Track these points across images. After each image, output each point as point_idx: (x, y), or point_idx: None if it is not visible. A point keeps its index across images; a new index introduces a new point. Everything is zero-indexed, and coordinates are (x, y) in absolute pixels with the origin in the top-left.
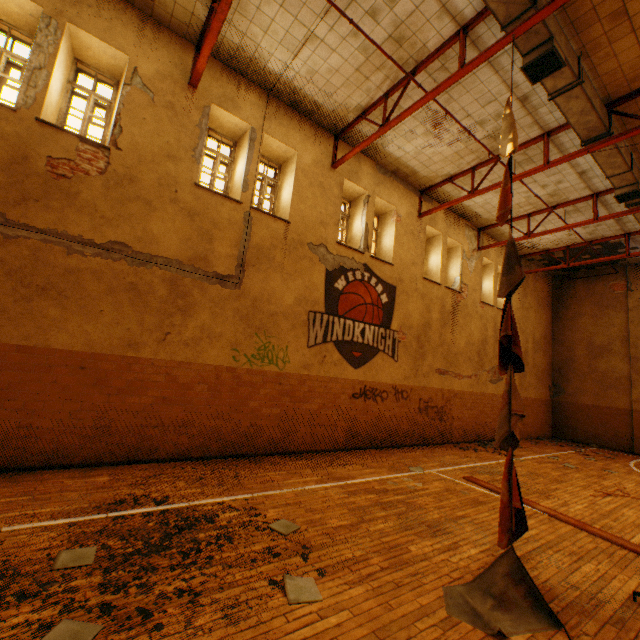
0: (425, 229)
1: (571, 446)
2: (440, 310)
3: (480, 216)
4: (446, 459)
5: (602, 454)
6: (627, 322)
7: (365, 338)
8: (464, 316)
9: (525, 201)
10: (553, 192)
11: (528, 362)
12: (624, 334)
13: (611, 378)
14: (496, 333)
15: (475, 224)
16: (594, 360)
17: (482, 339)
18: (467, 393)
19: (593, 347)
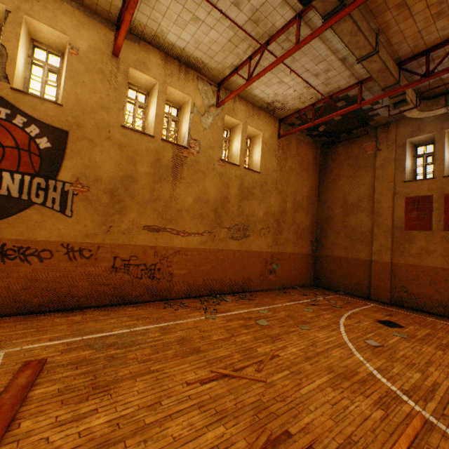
0: (127, 71)
1: (315, 294)
2: (153, 164)
3: (207, 64)
4: (98, 325)
5: (334, 302)
6: (374, 180)
7: (3, 188)
8: (194, 173)
9: (234, 35)
10: (253, 15)
11: (286, 220)
12: (371, 192)
13: (358, 233)
14: (243, 192)
15: (211, 78)
16: (347, 217)
17: (221, 197)
18: (196, 250)
19: (347, 205)
